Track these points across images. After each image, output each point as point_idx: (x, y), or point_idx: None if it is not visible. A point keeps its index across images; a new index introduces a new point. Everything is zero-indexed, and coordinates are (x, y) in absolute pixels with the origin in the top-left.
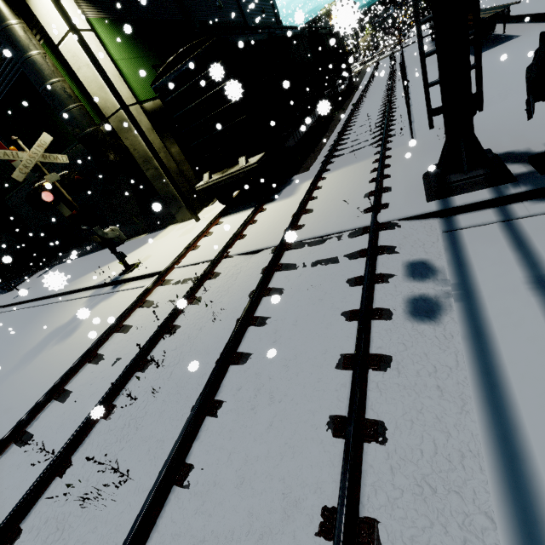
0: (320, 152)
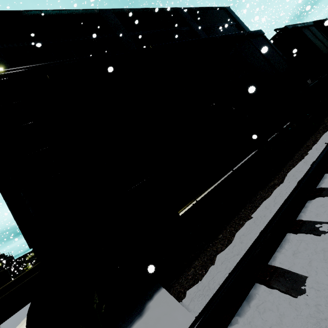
0: (274, 194)
